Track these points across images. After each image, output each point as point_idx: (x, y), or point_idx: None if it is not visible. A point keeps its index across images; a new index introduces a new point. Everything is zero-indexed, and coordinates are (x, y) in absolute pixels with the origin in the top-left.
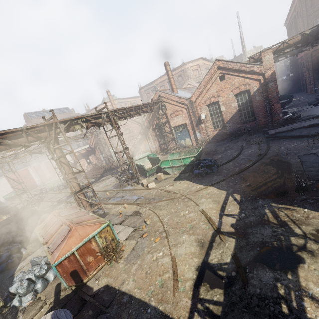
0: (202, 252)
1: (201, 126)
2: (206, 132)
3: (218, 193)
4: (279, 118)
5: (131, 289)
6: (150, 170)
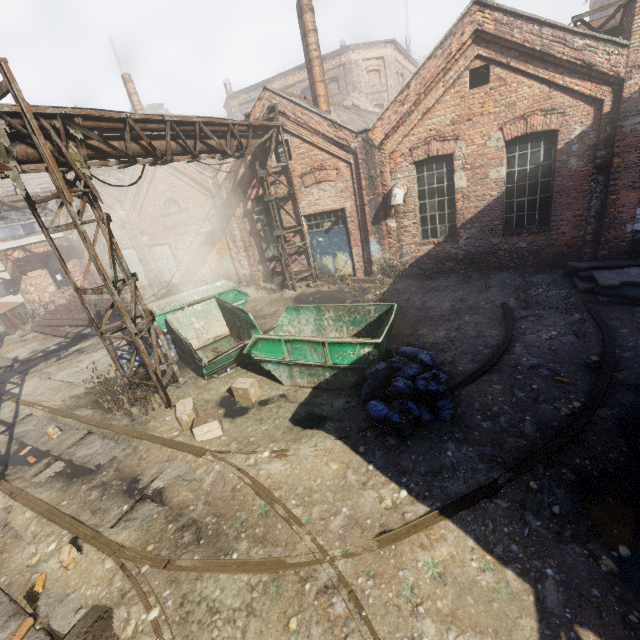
0: None
1: (387, 226)
2: (398, 246)
3: (489, 588)
4: (622, 237)
5: None
6: (214, 361)
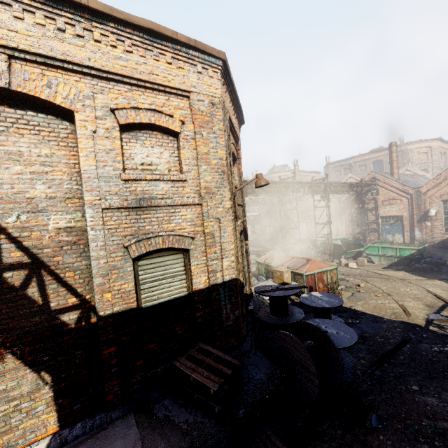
0: (432, 310)
1: (425, 224)
2: (431, 233)
3: None
4: None
5: (362, 310)
6: (349, 252)
